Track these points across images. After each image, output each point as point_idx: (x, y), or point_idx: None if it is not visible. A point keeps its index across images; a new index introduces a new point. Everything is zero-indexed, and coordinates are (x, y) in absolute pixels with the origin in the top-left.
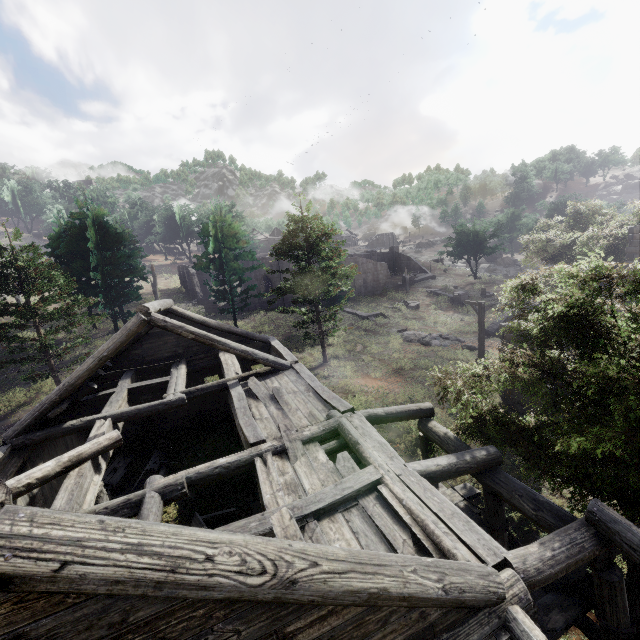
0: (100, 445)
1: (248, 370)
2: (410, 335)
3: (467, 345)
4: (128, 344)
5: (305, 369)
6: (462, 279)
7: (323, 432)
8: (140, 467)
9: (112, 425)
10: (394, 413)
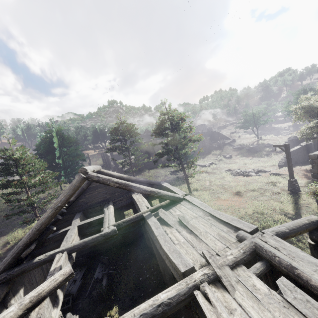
0: (56, 281)
1: (150, 203)
2: (234, 172)
3: (274, 173)
4: (76, 196)
5: (195, 199)
6: (250, 139)
7: (244, 255)
8: (90, 277)
9: (67, 256)
10: (295, 228)
